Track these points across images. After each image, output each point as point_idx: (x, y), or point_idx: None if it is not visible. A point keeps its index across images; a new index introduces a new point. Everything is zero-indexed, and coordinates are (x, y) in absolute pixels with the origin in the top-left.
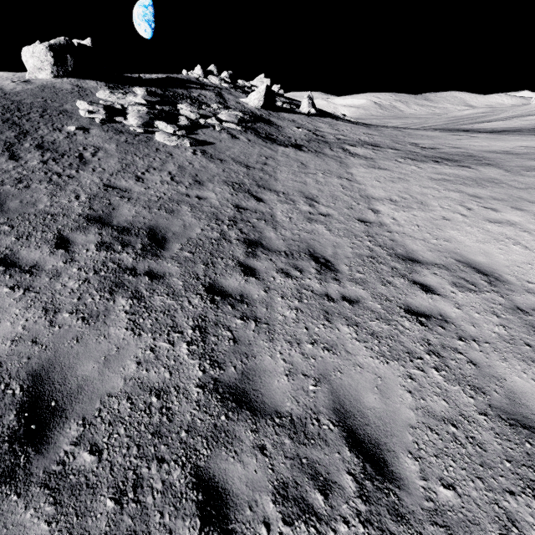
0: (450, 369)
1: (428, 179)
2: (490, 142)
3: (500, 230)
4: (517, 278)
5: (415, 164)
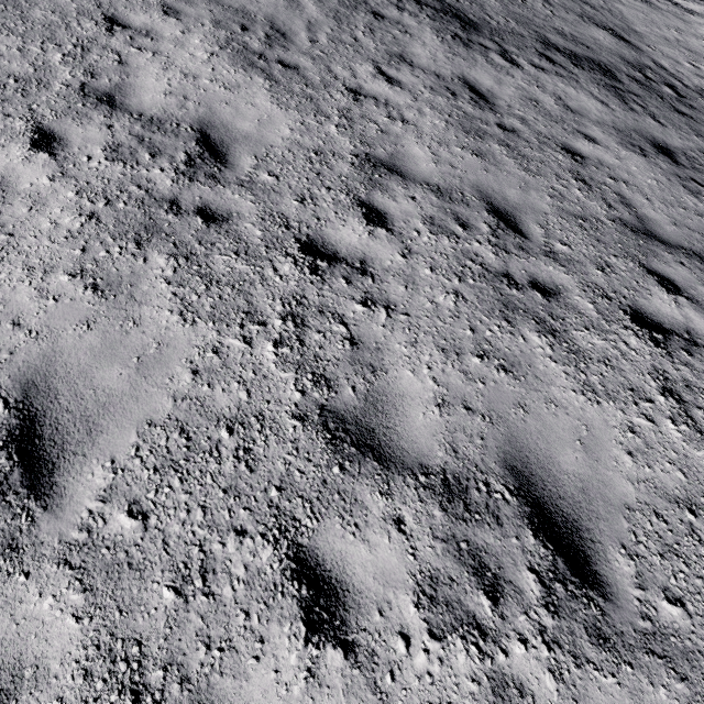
0: None
1: None
2: None
3: None
4: None
5: None
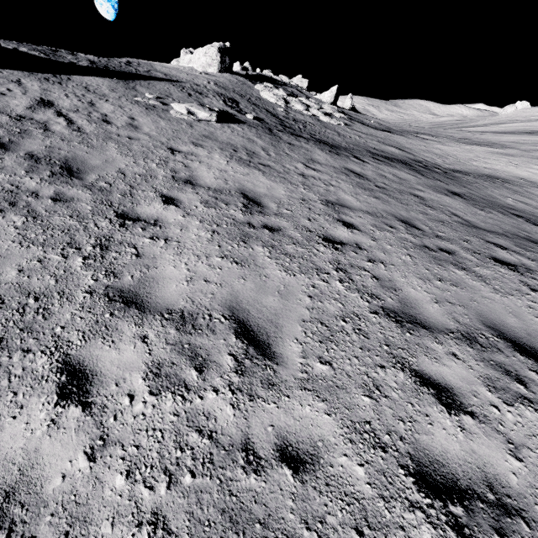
0: None
1: (483, 152)
2: (499, 137)
3: (535, 172)
4: None
5: (467, 145)
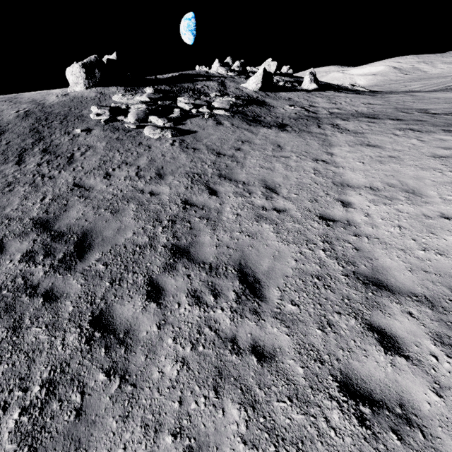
0: None
1: (430, 156)
2: None
3: None
4: None
5: (418, 136)
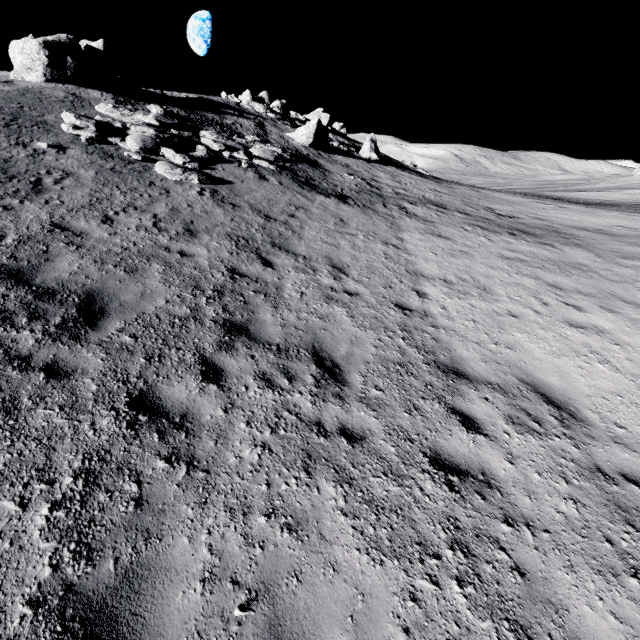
0: (481, 581)
1: (498, 256)
2: (581, 216)
3: (583, 338)
4: (600, 417)
5: (486, 235)
